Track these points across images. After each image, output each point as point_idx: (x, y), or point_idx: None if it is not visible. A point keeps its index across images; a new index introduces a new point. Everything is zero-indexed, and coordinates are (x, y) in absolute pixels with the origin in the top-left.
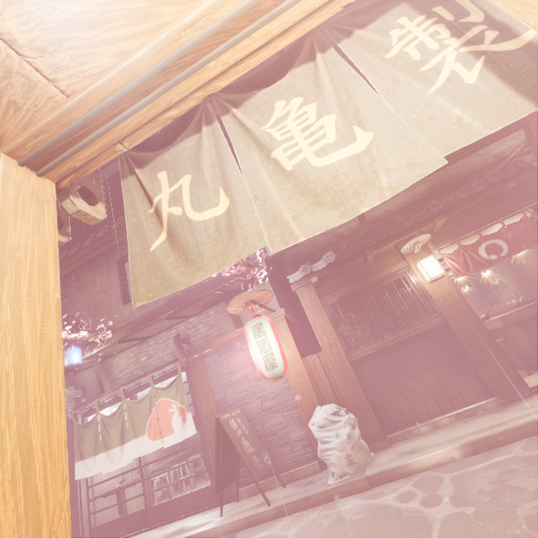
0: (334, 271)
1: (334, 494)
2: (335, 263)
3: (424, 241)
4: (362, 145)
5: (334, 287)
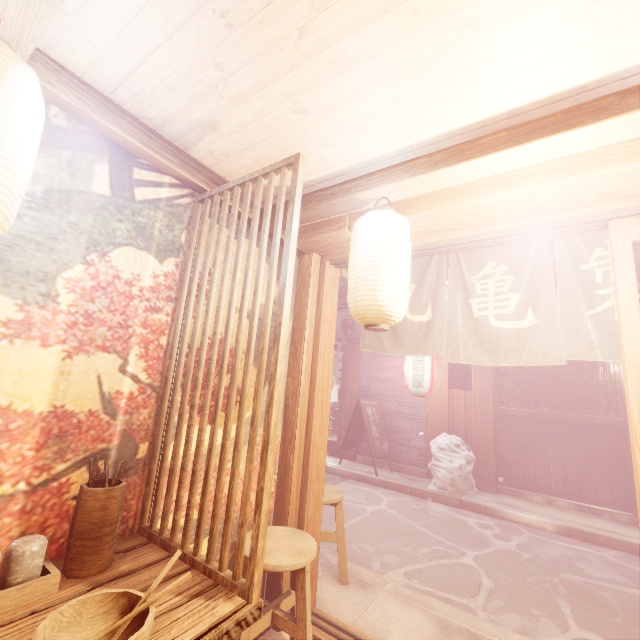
0: None
1: (429, 496)
2: None
3: None
4: (527, 323)
5: None
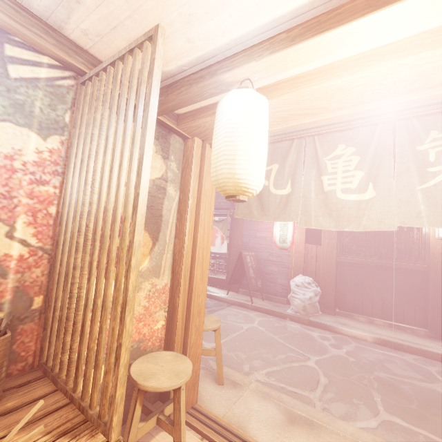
0: None
1: (288, 317)
2: None
3: None
4: (367, 196)
5: None
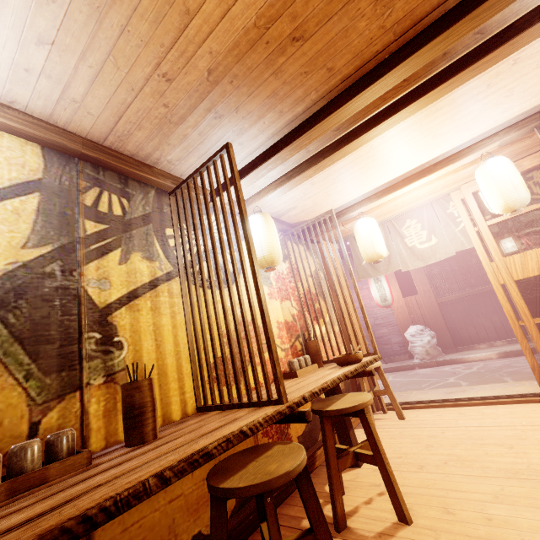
0: None
1: (416, 367)
2: None
3: None
4: (433, 242)
5: None
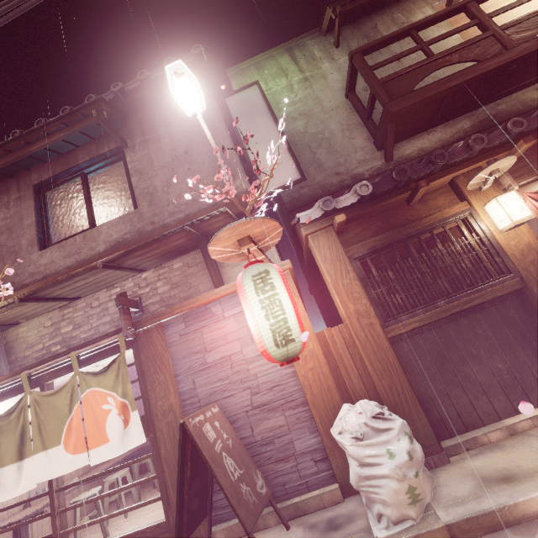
0: (366, 209)
1: None
2: (367, 200)
3: (500, 172)
4: None
5: (361, 235)
